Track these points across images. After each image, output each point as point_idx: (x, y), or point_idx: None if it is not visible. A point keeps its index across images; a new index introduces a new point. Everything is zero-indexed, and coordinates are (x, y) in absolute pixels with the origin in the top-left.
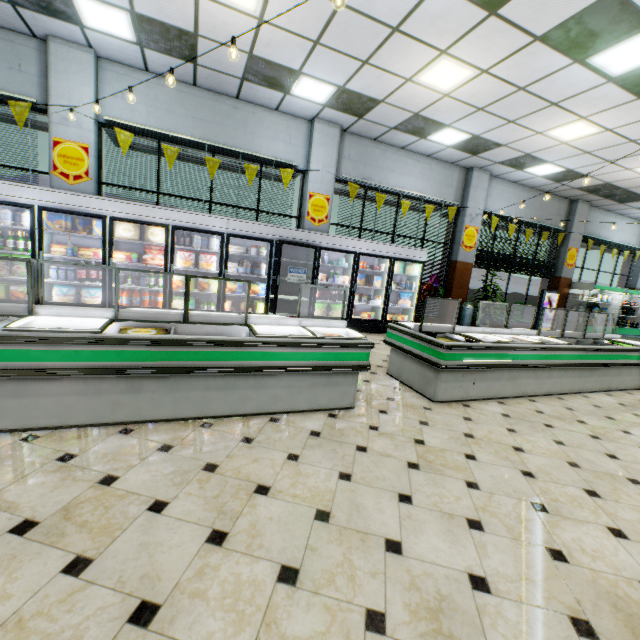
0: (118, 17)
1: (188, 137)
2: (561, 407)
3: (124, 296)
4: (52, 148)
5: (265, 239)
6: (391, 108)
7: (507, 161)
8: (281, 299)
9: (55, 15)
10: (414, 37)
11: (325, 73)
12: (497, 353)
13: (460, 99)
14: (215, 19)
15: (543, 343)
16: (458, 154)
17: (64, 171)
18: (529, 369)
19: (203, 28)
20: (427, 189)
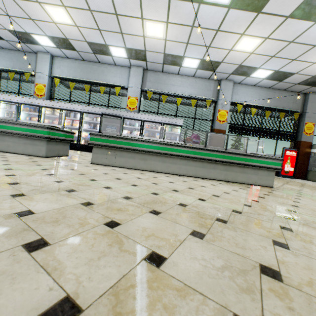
0: (46, 39)
1: (80, 79)
2: (165, 175)
3: None
4: (35, 86)
5: (98, 114)
6: (152, 53)
7: (234, 72)
8: None
9: (34, 43)
10: (126, 15)
11: (114, 43)
12: (126, 141)
13: (173, 40)
14: (66, 31)
15: (162, 141)
16: (206, 72)
17: (37, 94)
18: (156, 156)
19: (67, 35)
20: (194, 92)
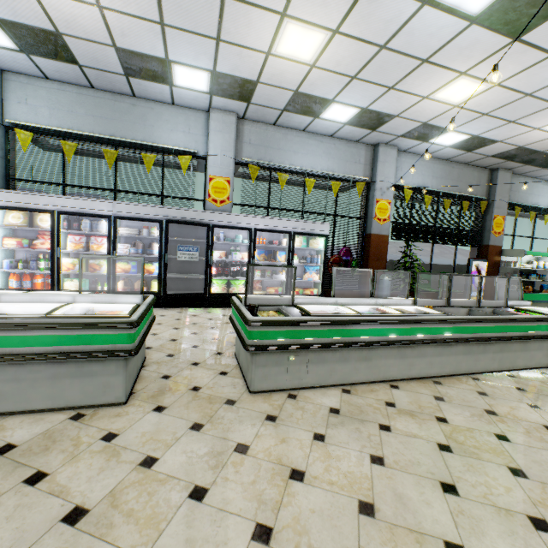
0: None
1: (87, 133)
2: (428, 396)
3: (14, 280)
4: None
5: (154, 220)
6: (270, 88)
7: (408, 133)
8: (184, 277)
9: None
10: (246, 1)
11: (190, 58)
12: (332, 328)
13: (328, 69)
14: (63, 13)
15: (402, 314)
16: (358, 131)
17: None
18: (389, 347)
19: (60, 25)
20: (333, 167)
